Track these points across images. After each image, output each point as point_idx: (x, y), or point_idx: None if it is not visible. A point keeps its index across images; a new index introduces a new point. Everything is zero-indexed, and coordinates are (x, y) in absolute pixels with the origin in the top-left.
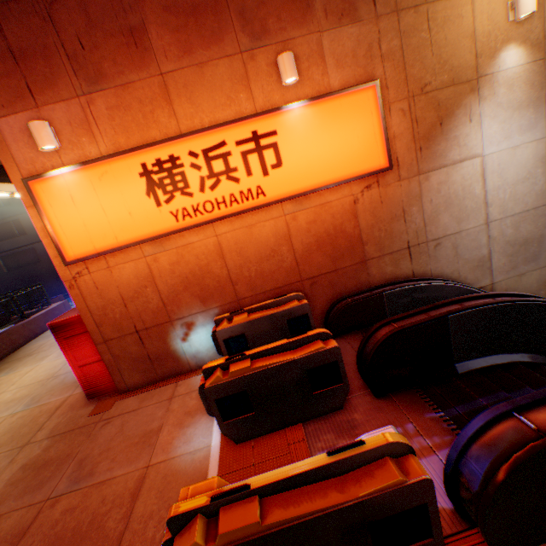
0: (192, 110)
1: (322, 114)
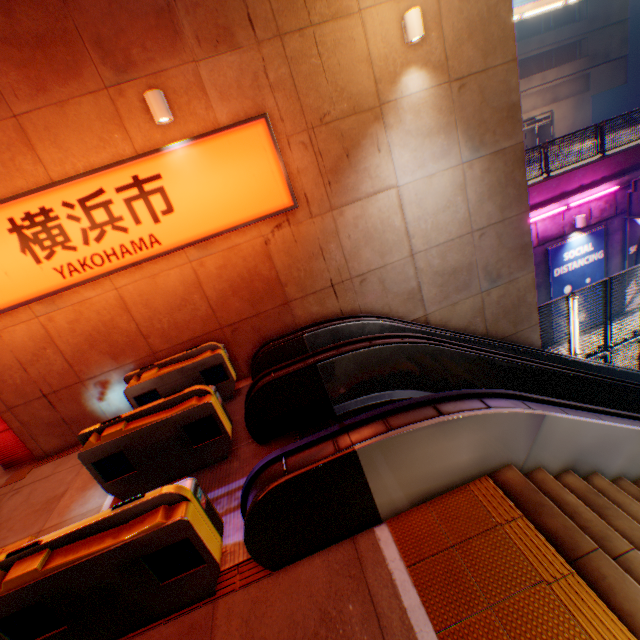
0: (61, 155)
1: (210, 154)
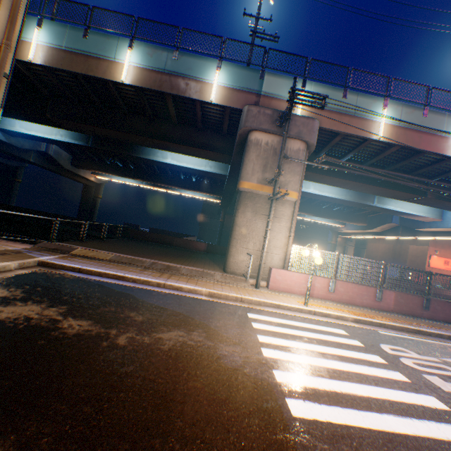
0: (450, 256)
1: None
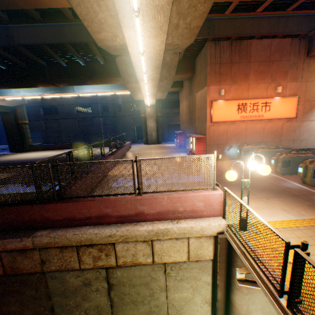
0: (252, 93)
1: (282, 101)
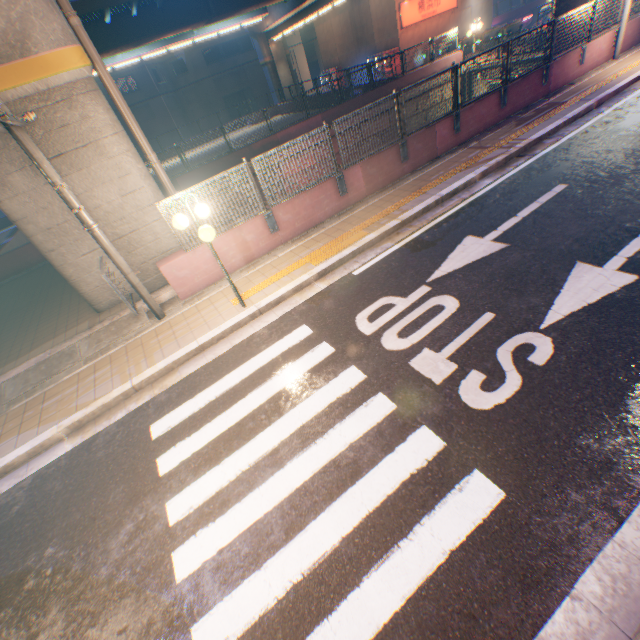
0: None
1: None
